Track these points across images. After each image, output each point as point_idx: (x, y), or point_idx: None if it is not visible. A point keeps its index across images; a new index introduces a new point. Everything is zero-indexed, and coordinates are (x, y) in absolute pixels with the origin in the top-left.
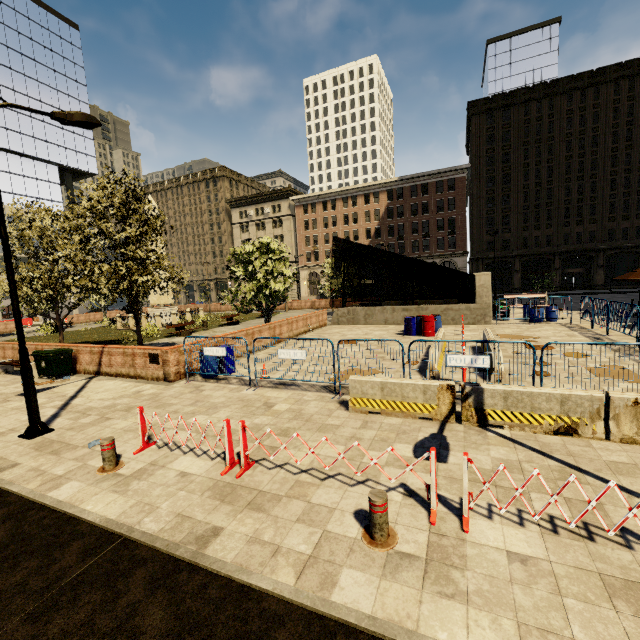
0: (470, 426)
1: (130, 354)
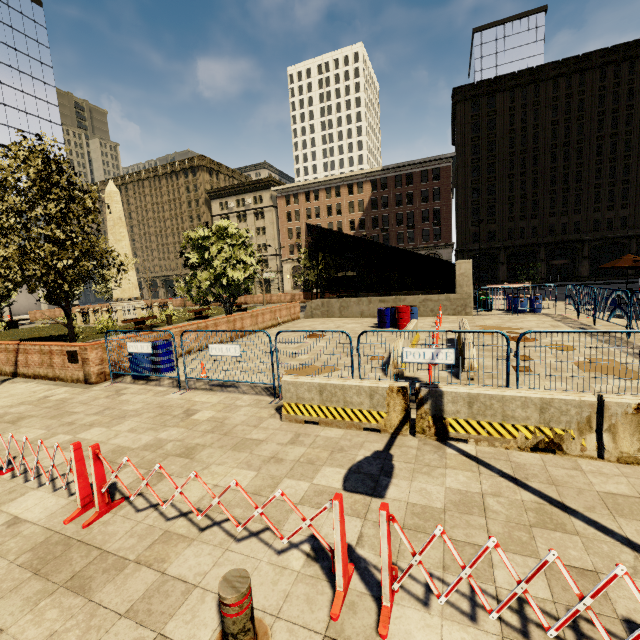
0: (426, 440)
1: (47, 352)
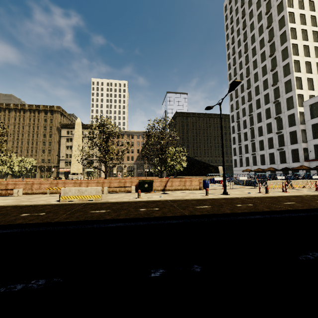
0: (291, 188)
1: (183, 181)
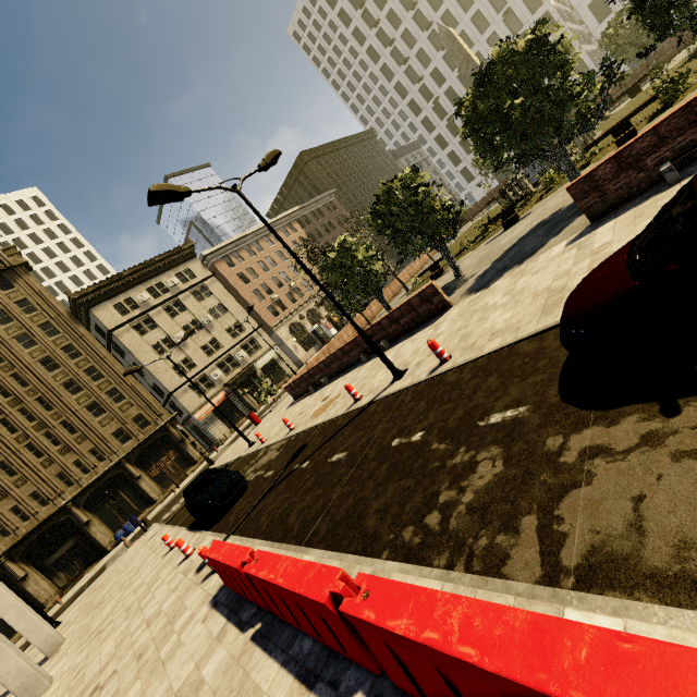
0: None
1: None
